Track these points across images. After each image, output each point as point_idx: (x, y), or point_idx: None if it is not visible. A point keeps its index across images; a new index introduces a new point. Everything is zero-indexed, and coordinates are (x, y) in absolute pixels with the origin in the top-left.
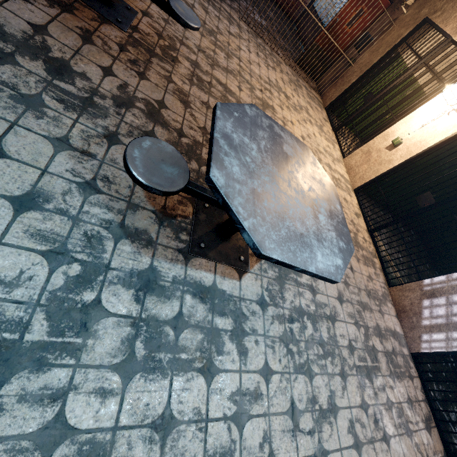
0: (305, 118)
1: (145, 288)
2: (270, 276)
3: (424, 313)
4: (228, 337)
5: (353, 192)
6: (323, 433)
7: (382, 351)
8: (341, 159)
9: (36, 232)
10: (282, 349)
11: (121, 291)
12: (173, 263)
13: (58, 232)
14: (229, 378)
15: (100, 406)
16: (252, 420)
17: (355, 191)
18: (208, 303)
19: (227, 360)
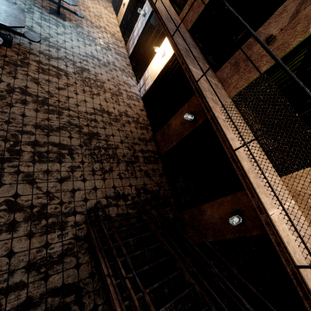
0: (96, 3)
1: (41, 13)
2: (73, 25)
3: (130, 46)
4: (61, 26)
5: (118, 27)
6: (86, 45)
7: (114, 51)
8: (116, 19)
9: (20, 1)
10: (76, 34)
11: (37, 12)
12: (46, 13)
13: (24, 2)
14: (62, 29)
15: (38, 20)
16: (67, 35)
17: (119, 27)
18: (56, 21)
19: (61, 28)
